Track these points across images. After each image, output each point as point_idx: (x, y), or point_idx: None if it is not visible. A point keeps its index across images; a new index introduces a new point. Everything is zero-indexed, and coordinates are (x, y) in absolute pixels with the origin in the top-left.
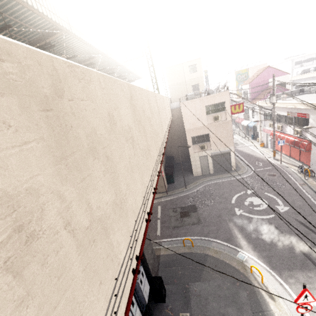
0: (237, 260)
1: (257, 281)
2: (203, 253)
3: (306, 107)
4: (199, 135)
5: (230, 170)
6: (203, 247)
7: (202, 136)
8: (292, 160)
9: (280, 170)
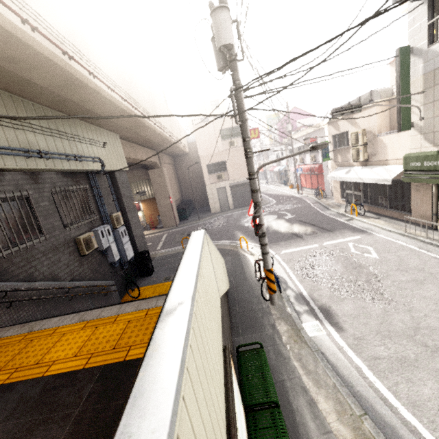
0: (231, 246)
1: (244, 251)
2: None
3: (313, 130)
4: (215, 162)
5: None
6: None
7: (219, 164)
8: (313, 192)
9: (300, 199)
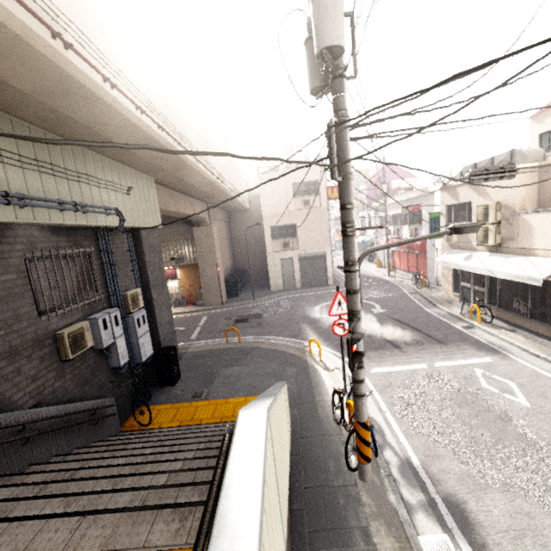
0: (296, 348)
1: (315, 360)
2: (252, 346)
3: (418, 195)
4: (282, 225)
5: (326, 285)
6: (255, 342)
7: (287, 228)
8: (410, 276)
9: (392, 284)
